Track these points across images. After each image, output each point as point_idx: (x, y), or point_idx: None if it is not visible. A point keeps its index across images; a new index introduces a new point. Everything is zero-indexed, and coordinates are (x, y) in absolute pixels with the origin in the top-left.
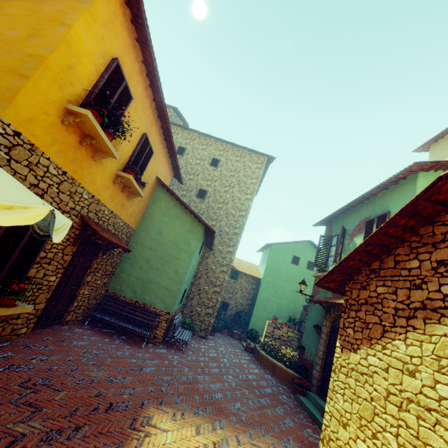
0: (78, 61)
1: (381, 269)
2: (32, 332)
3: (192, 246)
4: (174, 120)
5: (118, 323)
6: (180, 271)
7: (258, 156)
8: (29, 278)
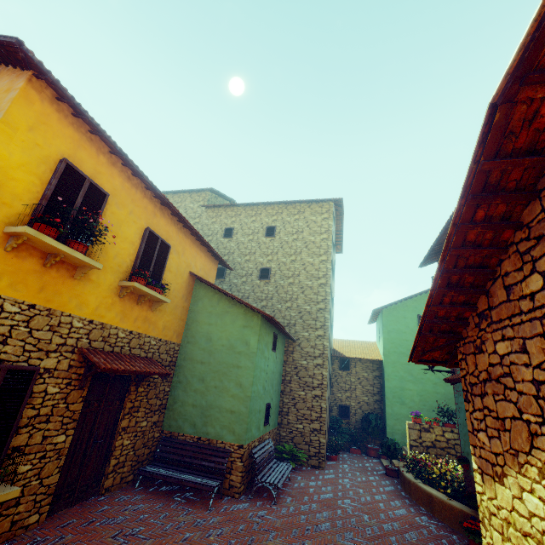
0: (6, 178)
1: (492, 309)
2: (51, 517)
3: (252, 344)
4: (216, 202)
5: (175, 475)
6: (245, 383)
7: (321, 205)
8: (20, 449)
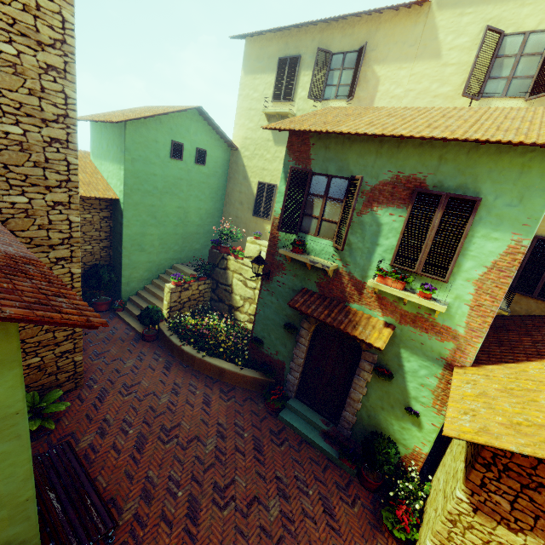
0: None
1: None
2: None
3: None
4: None
5: None
6: (3, 491)
7: None
8: None
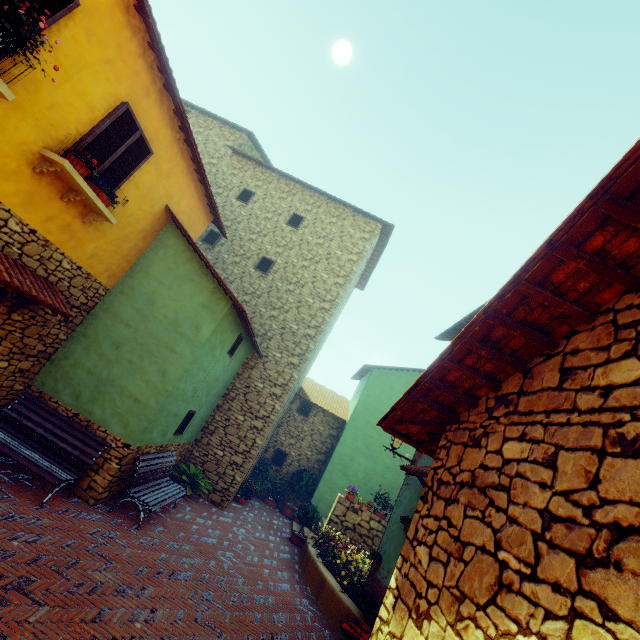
0: None
1: (524, 394)
2: None
3: (203, 331)
4: (249, 154)
5: (14, 446)
6: (170, 373)
7: (367, 221)
8: None
